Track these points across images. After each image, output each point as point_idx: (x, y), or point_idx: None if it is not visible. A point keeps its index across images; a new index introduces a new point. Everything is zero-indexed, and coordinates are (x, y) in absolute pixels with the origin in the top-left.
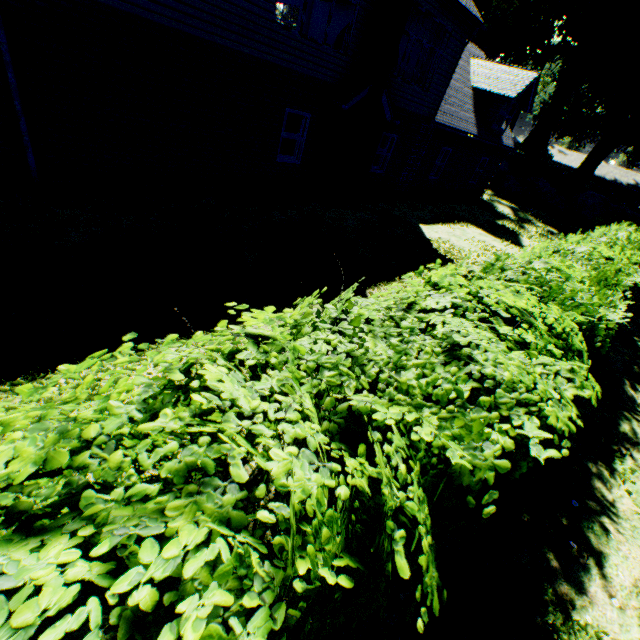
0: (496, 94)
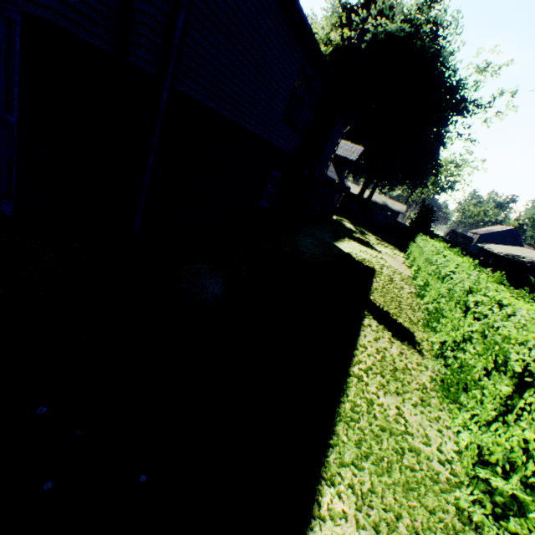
0: (344, 157)
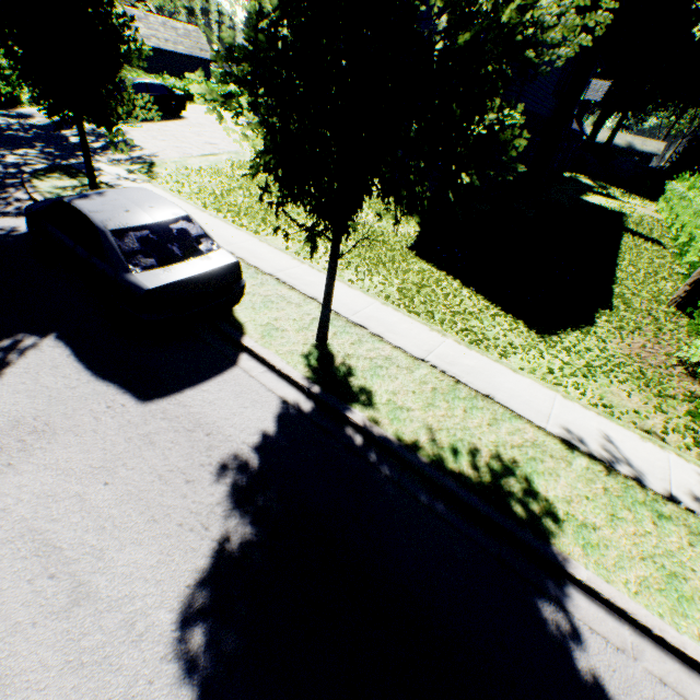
0: (585, 100)
